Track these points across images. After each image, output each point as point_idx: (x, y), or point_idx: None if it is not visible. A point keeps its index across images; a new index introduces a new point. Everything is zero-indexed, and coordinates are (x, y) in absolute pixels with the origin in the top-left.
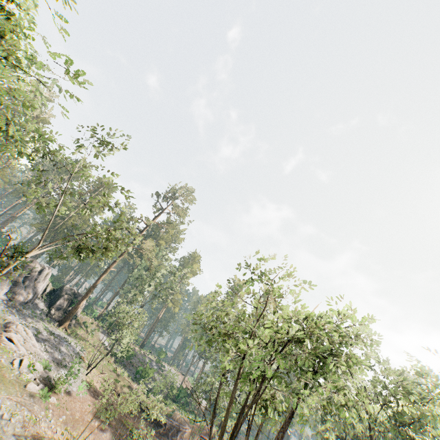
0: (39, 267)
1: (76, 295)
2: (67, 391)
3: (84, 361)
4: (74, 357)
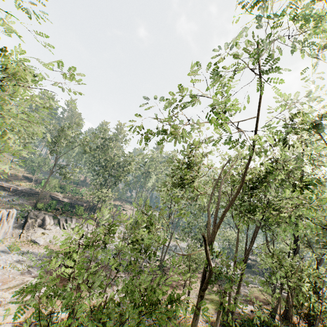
0: None
1: None
2: None
3: None
4: None
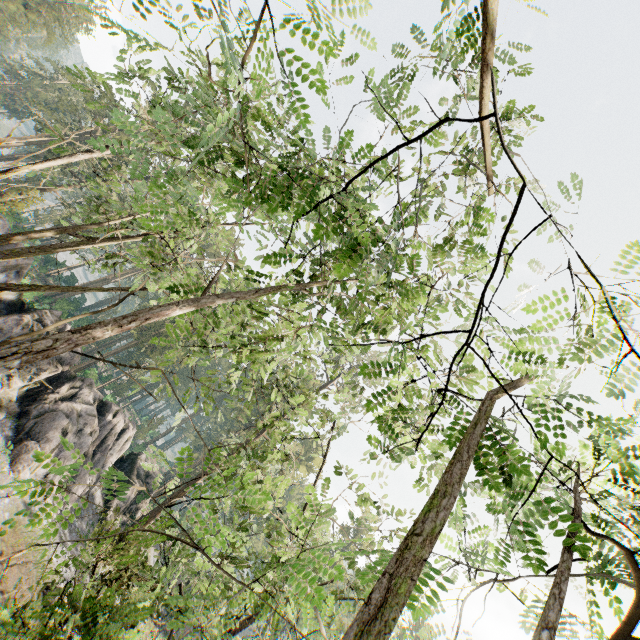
0: (122, 426)
1: (149, 479)
2: None
3: None
4: None
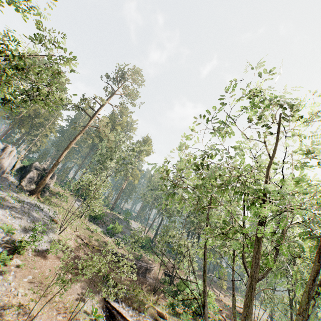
0: (1, 145)
1: (46, 171)
2: (35, 251)
3: (57, 223)
4: (46, 220)
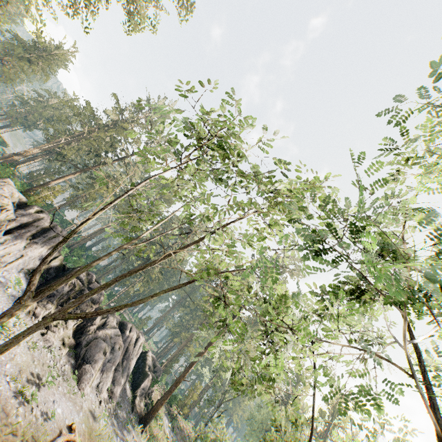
0: (135, 337)
1: (156, 369)
2: None
3: None
4: None
